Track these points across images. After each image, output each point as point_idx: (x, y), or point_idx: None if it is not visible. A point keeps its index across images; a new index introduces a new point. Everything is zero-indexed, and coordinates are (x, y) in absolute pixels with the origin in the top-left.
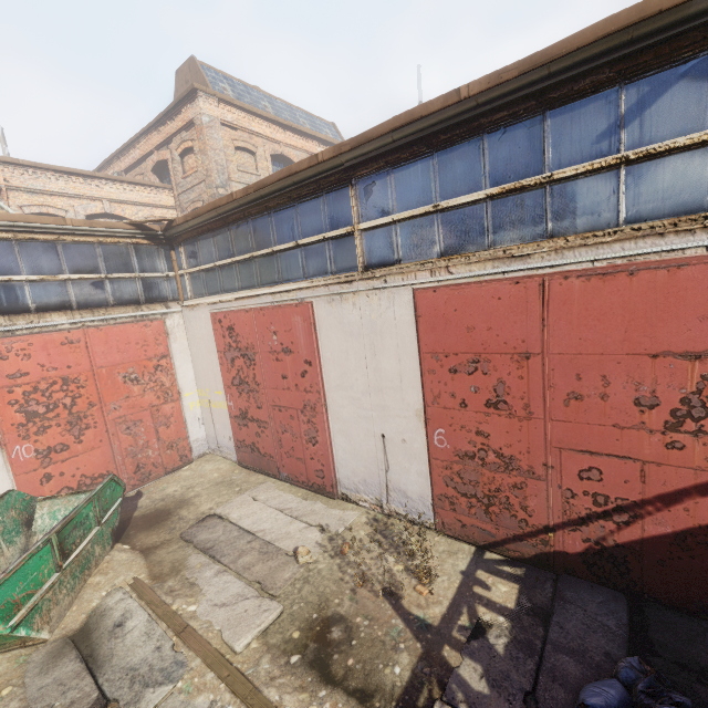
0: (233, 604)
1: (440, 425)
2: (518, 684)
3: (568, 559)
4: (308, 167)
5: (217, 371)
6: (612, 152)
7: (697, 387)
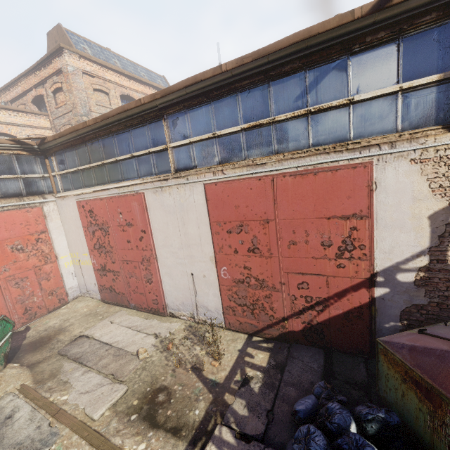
0: (94, 390)
1: (224, 265)
2: (264, 407)
3: (295, 334)
4: (135, 107)
5: (83, 240)
6: (303, 107)
7: (348, 234)
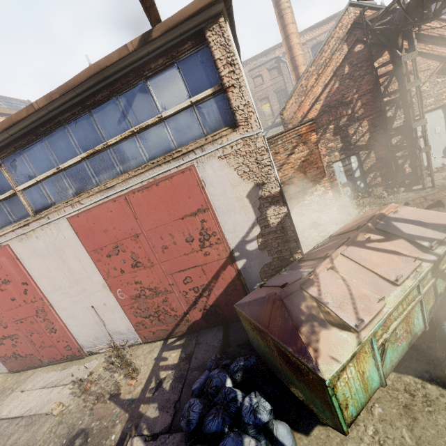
0: None
1: (117, 287)
2: (173, 400)
3: (199, 323)
4: None
5: None
6: (127, 129)
7: (201, 227)
